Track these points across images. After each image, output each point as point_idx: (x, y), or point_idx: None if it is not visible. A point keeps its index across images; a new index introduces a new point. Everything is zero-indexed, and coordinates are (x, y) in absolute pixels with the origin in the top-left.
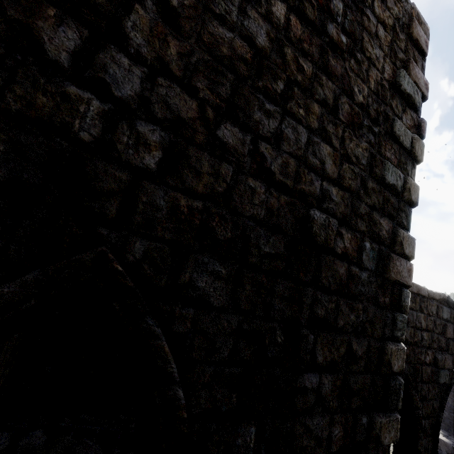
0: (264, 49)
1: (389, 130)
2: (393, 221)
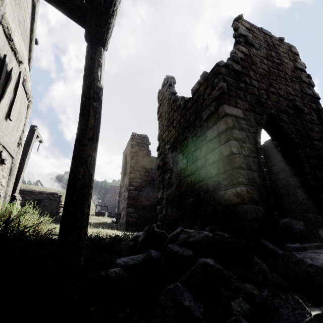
0: (267, 71)
1: (301, 80)
2: (315, 104)
